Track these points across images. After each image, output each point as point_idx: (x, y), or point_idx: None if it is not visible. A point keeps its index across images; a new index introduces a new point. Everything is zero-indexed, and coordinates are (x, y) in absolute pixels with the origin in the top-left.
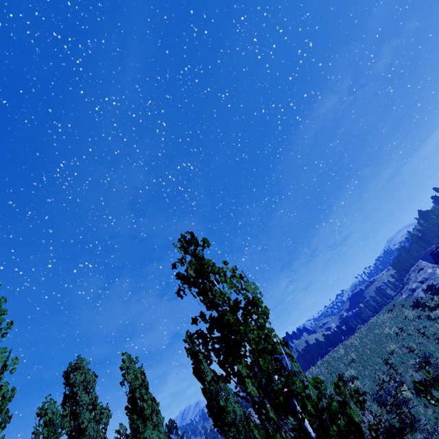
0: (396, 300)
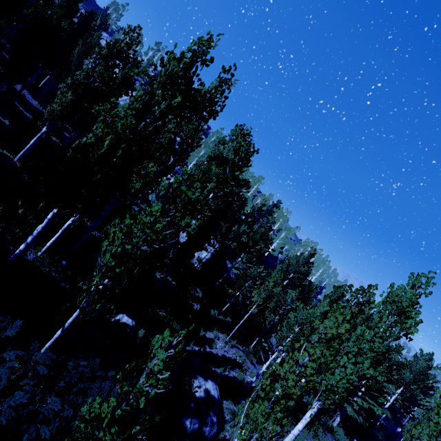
0: None
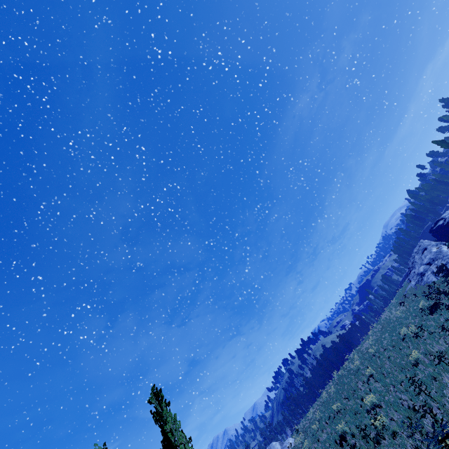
0: (406, 288)
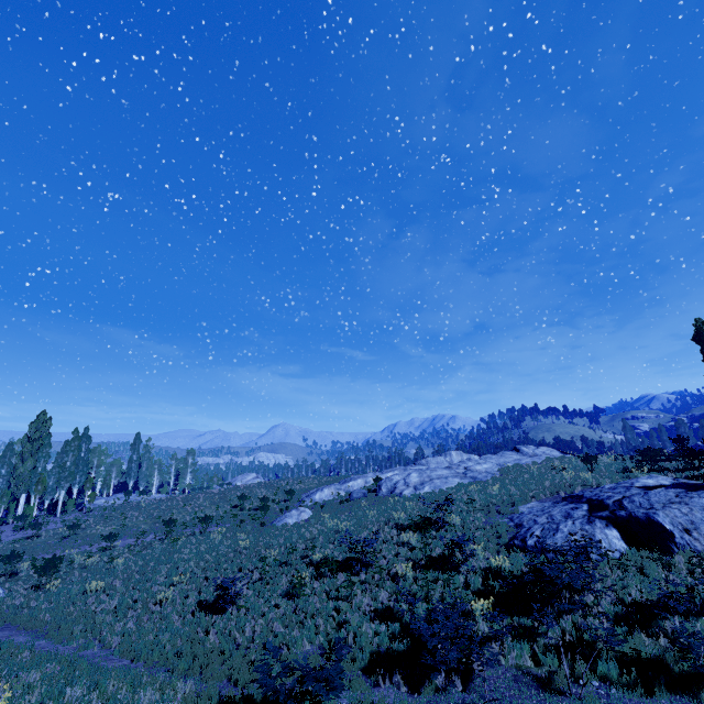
0: None
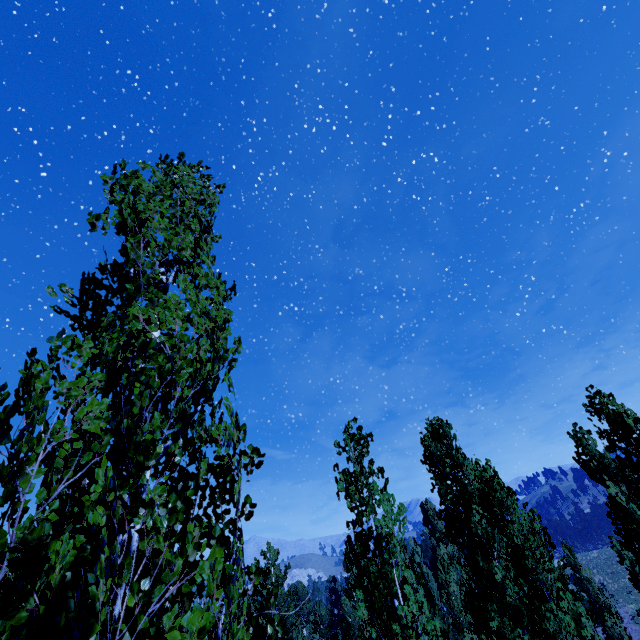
0: None
